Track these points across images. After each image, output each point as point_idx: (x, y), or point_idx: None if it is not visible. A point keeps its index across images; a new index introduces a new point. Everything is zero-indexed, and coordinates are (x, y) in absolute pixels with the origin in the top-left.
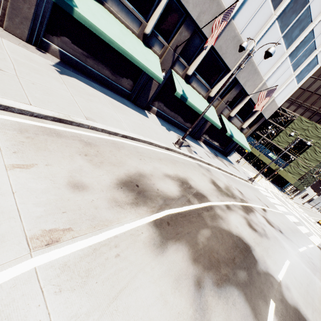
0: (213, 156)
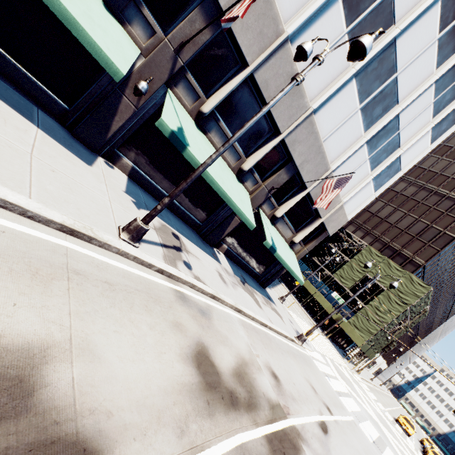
0: (236, 281)
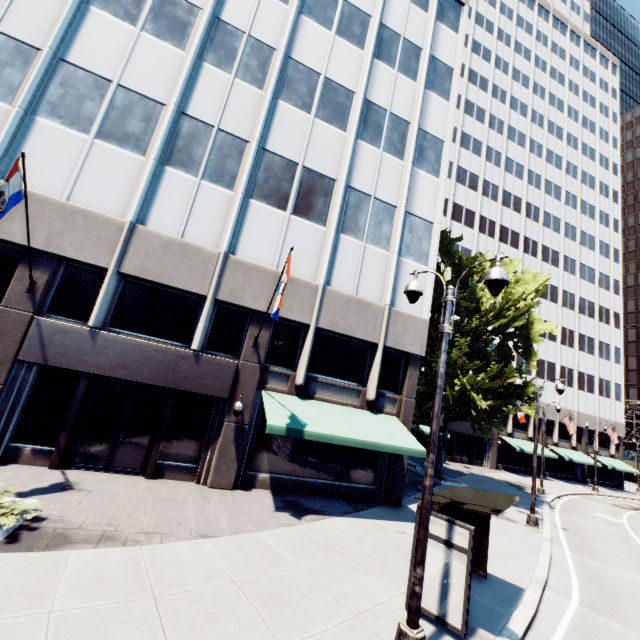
0: (614, 491)
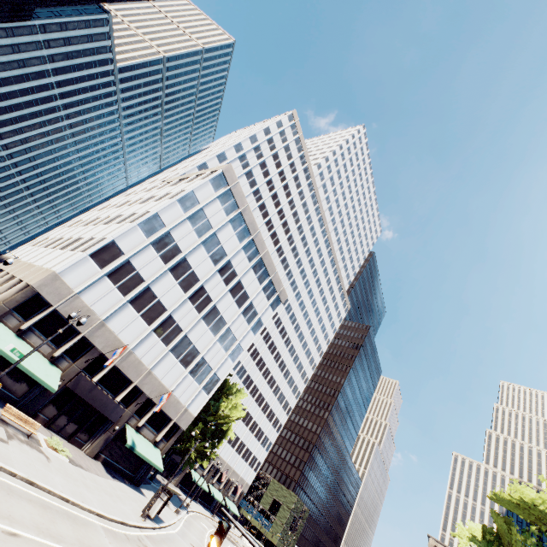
0: None
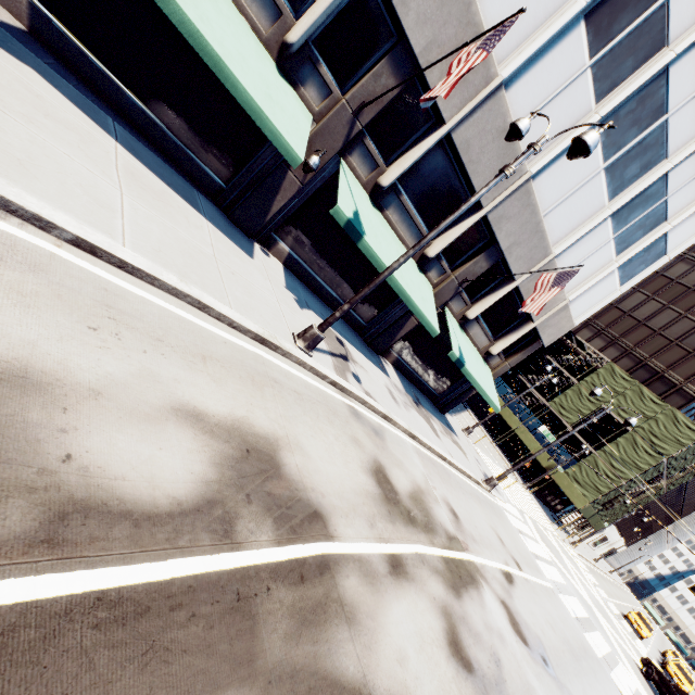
0: (408, 401)
